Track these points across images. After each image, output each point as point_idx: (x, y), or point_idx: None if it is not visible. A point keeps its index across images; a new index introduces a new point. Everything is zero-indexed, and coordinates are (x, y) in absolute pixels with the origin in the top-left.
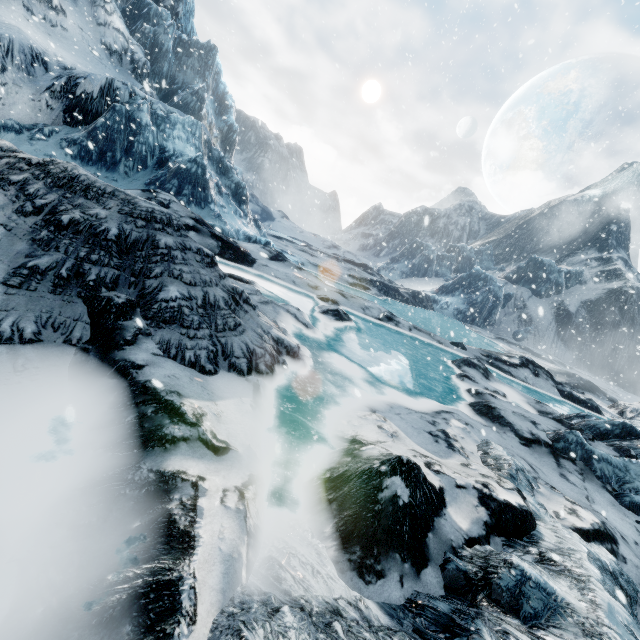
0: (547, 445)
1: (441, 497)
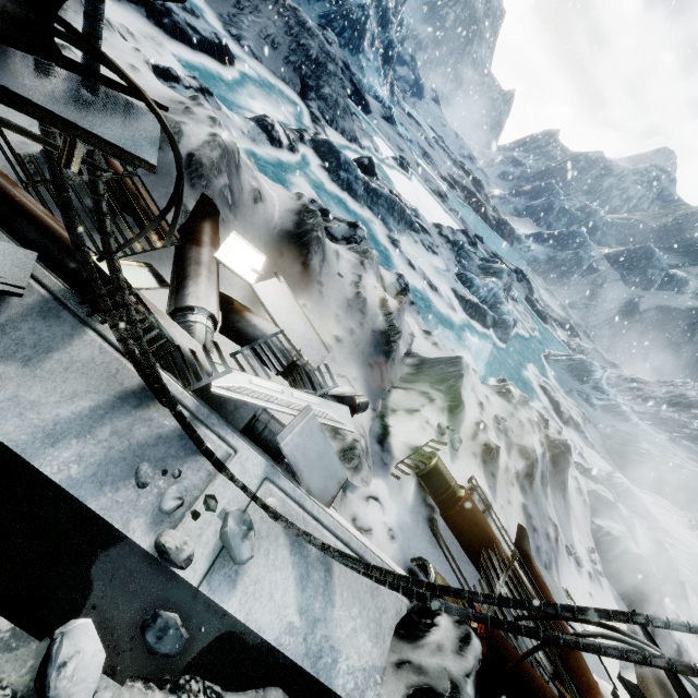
0: (448, 240)
1: (378, 179)
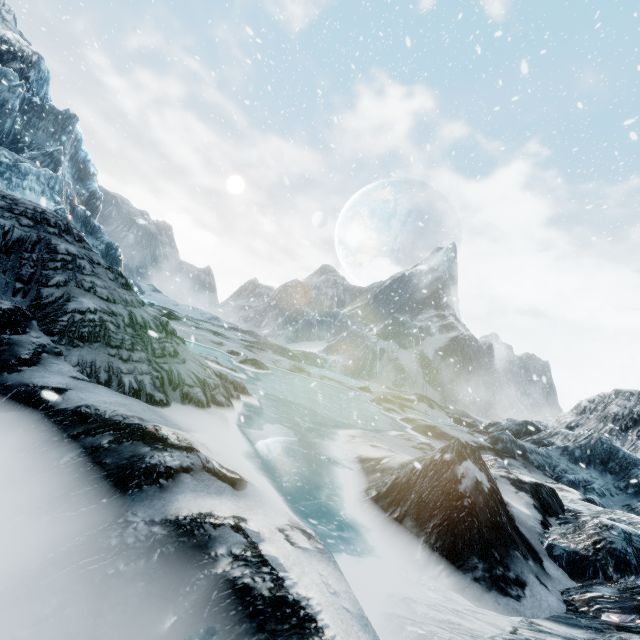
0: (490, 449)
1: None
